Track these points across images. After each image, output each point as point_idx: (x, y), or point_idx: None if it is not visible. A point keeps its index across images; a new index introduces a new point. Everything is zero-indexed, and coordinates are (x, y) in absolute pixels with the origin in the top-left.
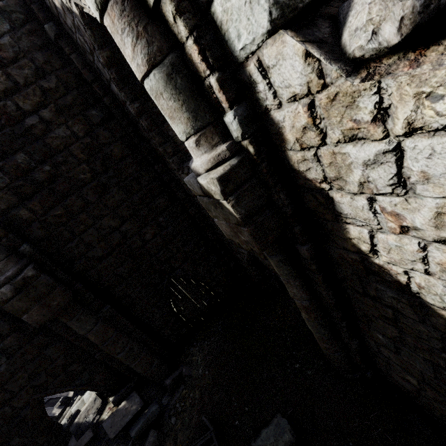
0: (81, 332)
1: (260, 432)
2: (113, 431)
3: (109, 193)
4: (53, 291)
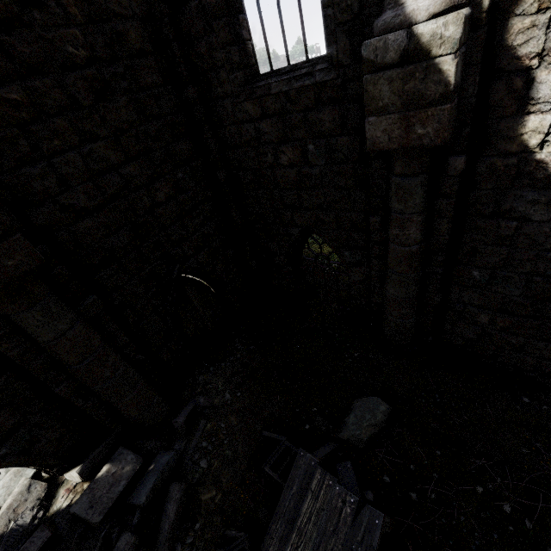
0: (43, 337)
1: (343, 422)
2: (98, 511)
3: (113, 101)
4: (8, 238)
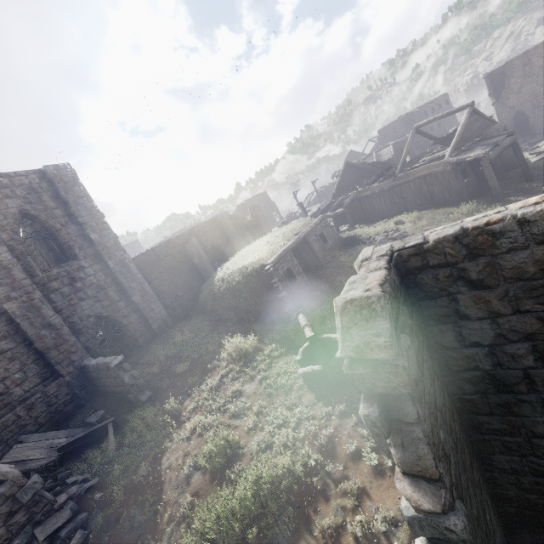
0: None
1: None
2: None
3: None
4: None
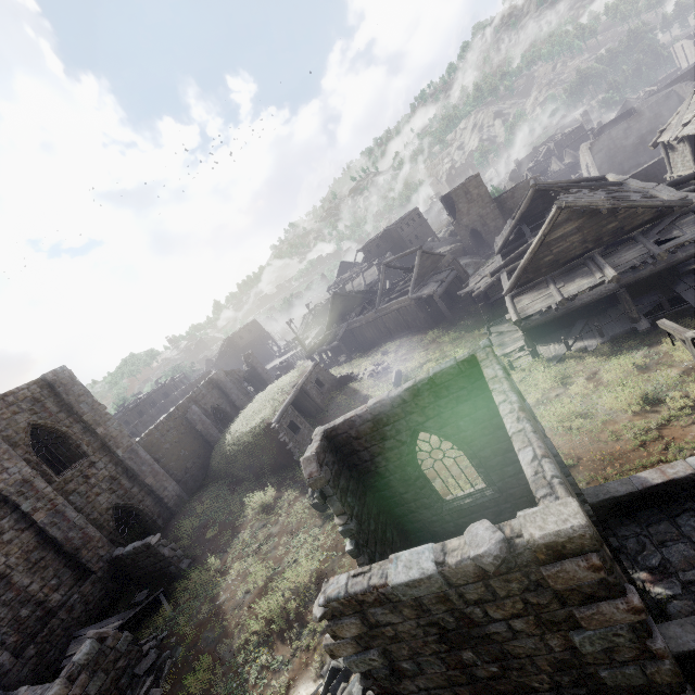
0: None
1: None
2: None
3: None
4: None
